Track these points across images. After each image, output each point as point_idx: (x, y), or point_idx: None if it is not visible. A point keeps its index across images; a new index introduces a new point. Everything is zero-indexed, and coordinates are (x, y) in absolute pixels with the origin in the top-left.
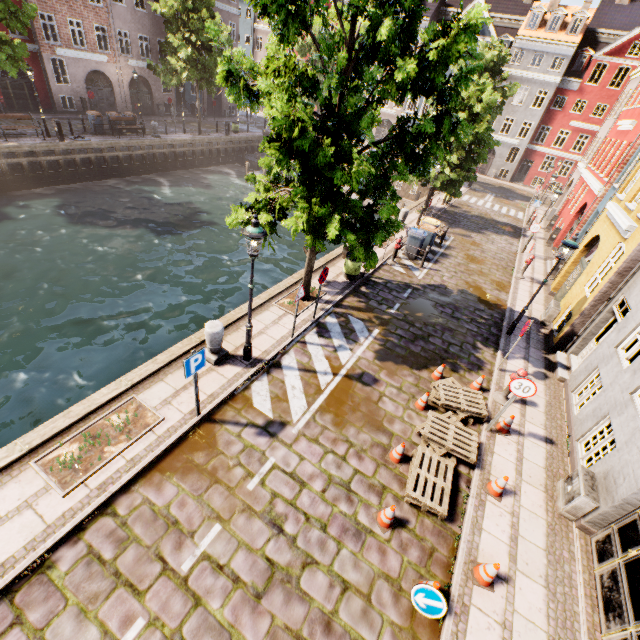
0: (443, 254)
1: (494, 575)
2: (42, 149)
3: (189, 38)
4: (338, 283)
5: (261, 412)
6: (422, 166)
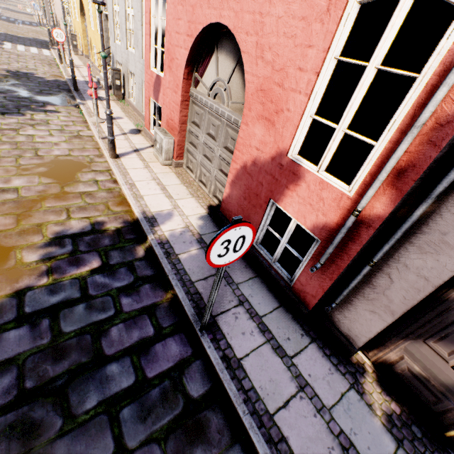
0: (8, 2)
1: None
2: None
3: None
4: None
5: None
6: None
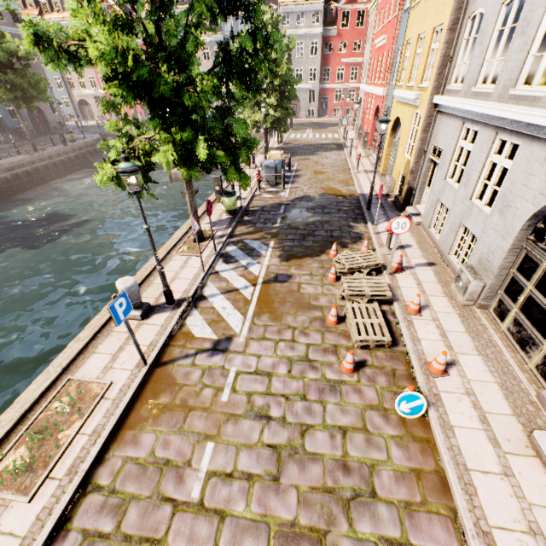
0: (295, 176)
1: (445, 361)
2: None
3: None
4: (223, 220)
5: (205, 338)
6: (254, 85)
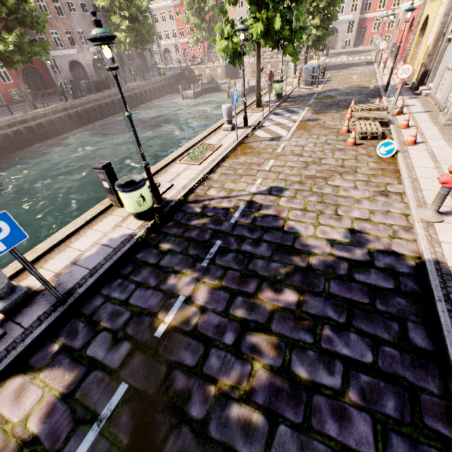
0: (327, 80)
1: (416, 134)
2: (68, 106)
3: (123, 15)
4: (273, 100)
5: (266, 137)
6: None
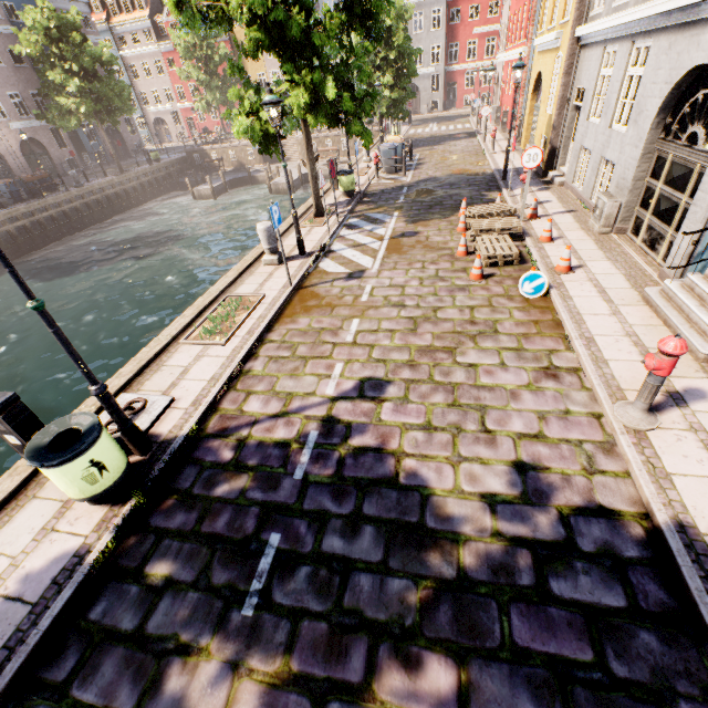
0: (418, 164)
1: (569, 257)
2: None
3: (70, 70)
4: (341, 202)
5: (339, 273)
6: (374, 34)
